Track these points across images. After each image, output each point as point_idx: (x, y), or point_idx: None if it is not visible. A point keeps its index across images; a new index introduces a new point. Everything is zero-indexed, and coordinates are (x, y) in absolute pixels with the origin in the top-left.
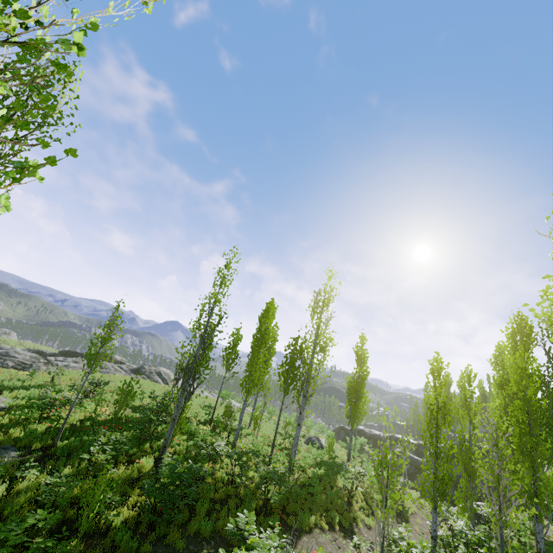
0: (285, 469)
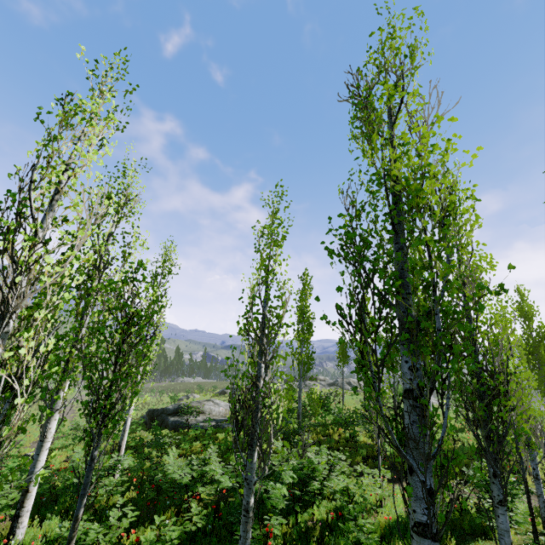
0: None
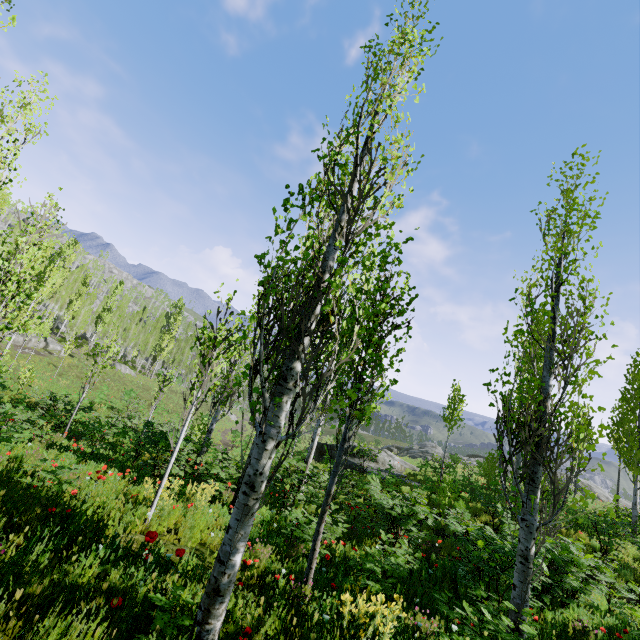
0: None
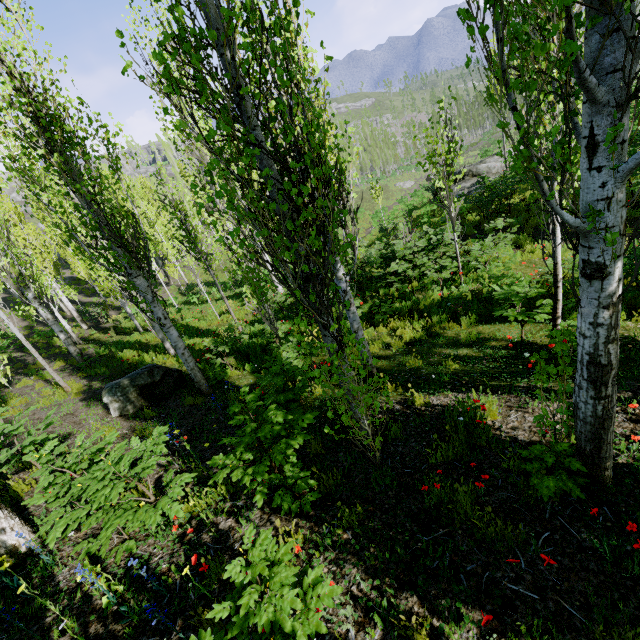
0: None
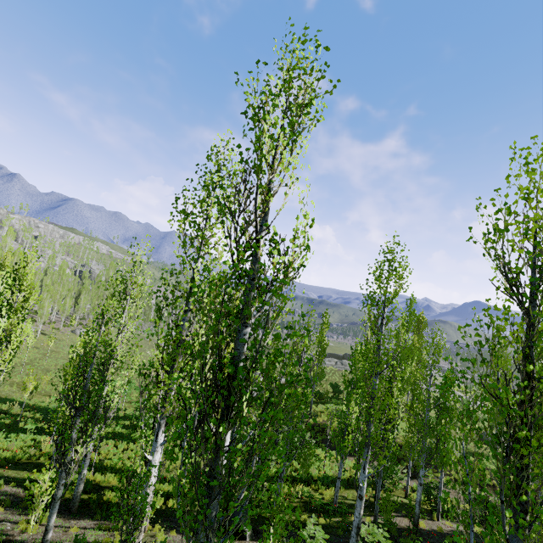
0: None
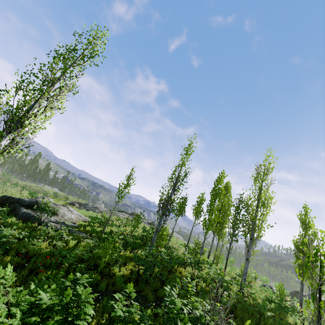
0: (237, 291)
